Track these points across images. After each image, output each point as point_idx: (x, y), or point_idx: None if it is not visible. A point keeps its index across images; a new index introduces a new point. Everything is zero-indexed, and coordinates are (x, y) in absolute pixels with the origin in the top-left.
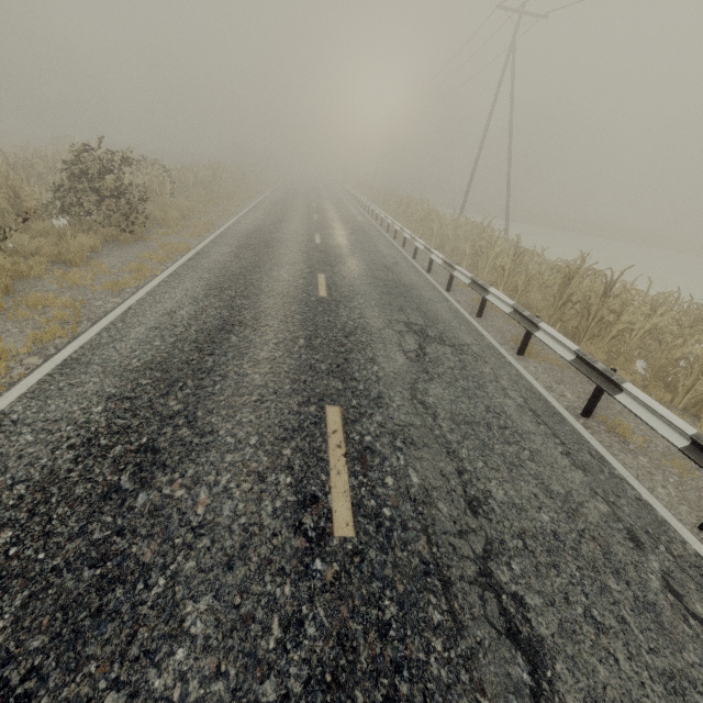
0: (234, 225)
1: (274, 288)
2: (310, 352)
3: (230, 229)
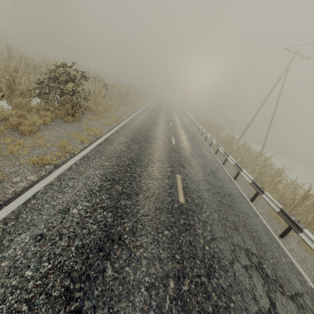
0: (130, 121)
1: (149, 186)
2: (181, 313)
3: (128, 123)
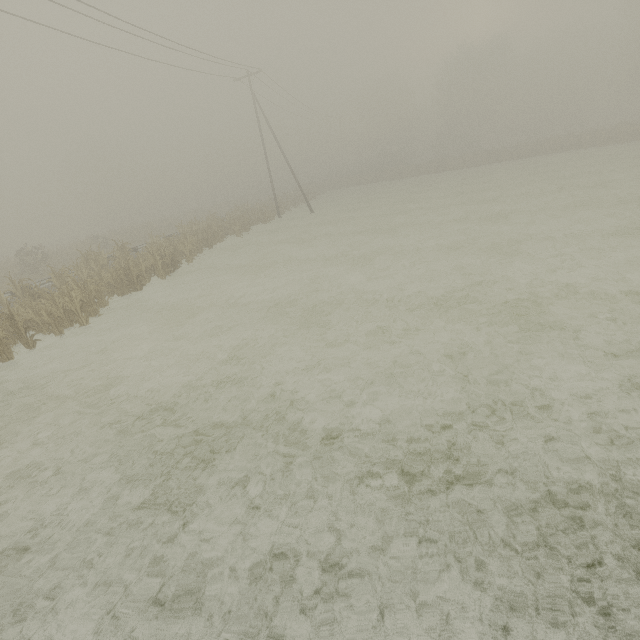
0: None
1: None
2: None
3: None
